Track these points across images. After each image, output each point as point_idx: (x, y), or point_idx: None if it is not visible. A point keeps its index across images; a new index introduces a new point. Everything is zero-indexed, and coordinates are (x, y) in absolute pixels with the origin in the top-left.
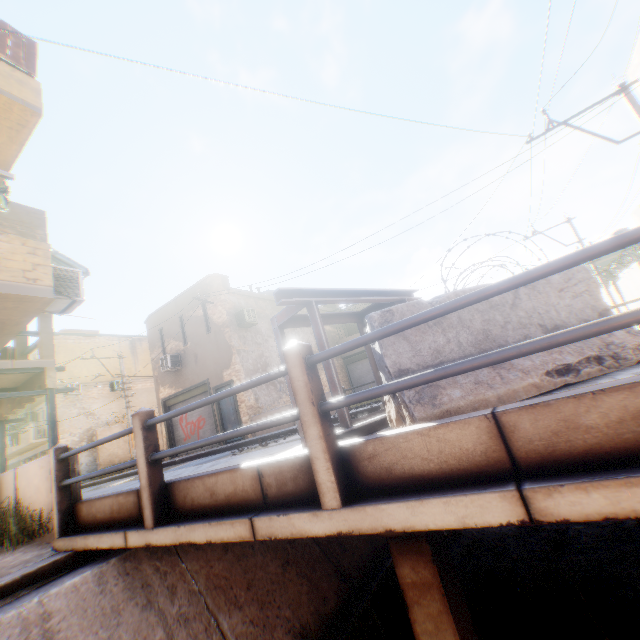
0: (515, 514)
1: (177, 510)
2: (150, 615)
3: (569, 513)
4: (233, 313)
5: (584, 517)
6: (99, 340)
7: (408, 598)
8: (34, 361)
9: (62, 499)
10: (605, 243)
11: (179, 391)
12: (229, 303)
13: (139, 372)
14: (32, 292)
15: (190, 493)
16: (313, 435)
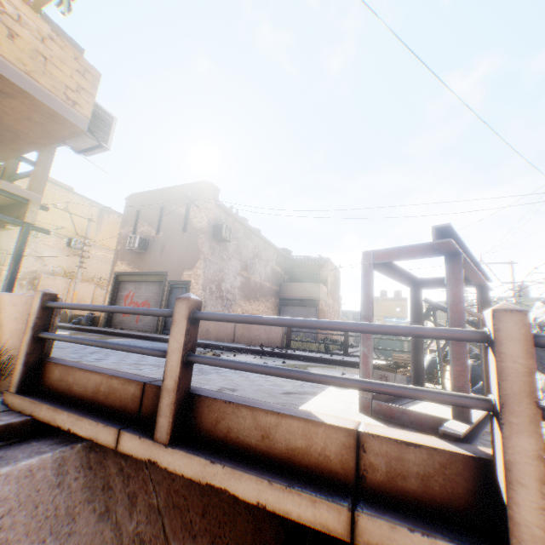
0: None
1: (199, 431)
2: (106, 528)
3: None
4: (212, 223)
5: None
6: (73, 197)
7: None
8: (22, 189)
9: (32, 351)
10: None
11: (135, 271)
12: (212, 213)
13: (98, 239)
14: (66, 113)
15: (228, 420)
16: (522, 448)
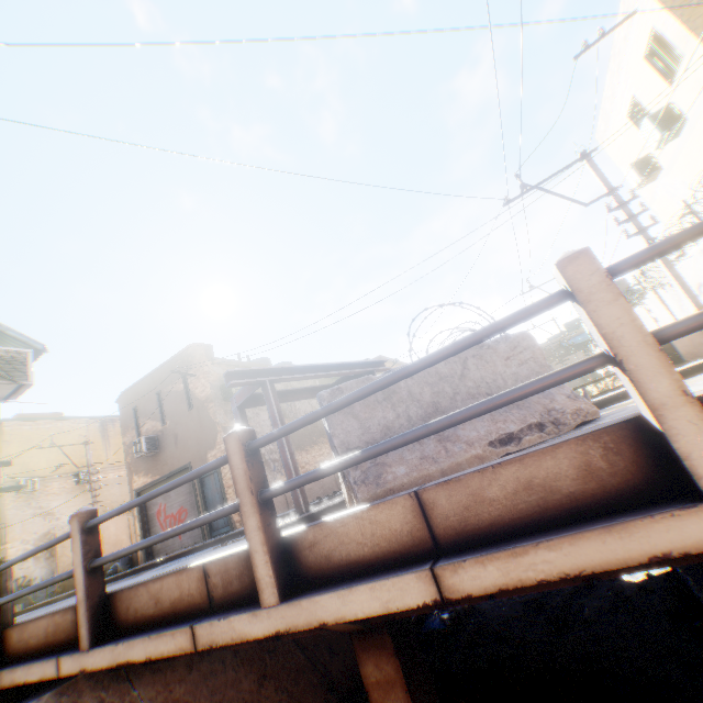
0: (430, 593)
1: (120, 624)
2: None
3: (472, 587)
4: (218, 386)
5: (484, 590)
6: (63, 424)
7: (373, 700)
8: None
9: None
10: (487, 329)
11: (156, 479)
12: (213, 375)
13: (111, 459)
14: None
15: (134, 603)
16: (252, 526)
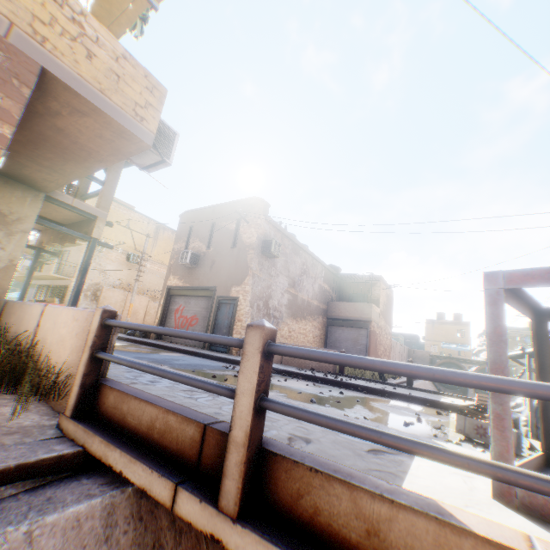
0: None
1: (274, 503)
2: None
3: None
4: (262, 239)
5: None
6: (133, 215)
7: None
8: (90, 206)
9: (89, 372)
10: None
11: (186, 286)
12: (262, 229)
13: (153, 254)
14: (134, 129)
15: (314, 495)
16: None
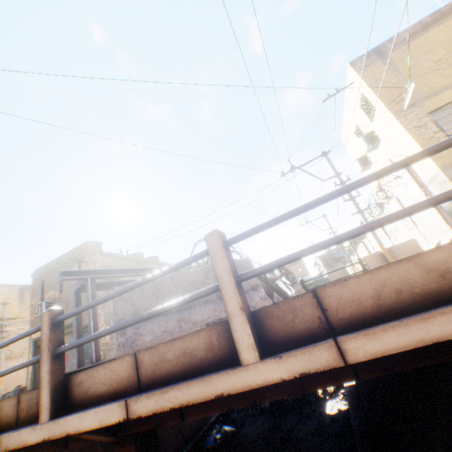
0: (122, 414)
1: None
2: None
3: (142, 411)
4: None
5: (147, 413)
6: None
7: None
8: None
9: None
10: (175, 264)
11: None
12: (100, 262)
13: (24, 315)
14: None
15: None
16: (45, 370)
